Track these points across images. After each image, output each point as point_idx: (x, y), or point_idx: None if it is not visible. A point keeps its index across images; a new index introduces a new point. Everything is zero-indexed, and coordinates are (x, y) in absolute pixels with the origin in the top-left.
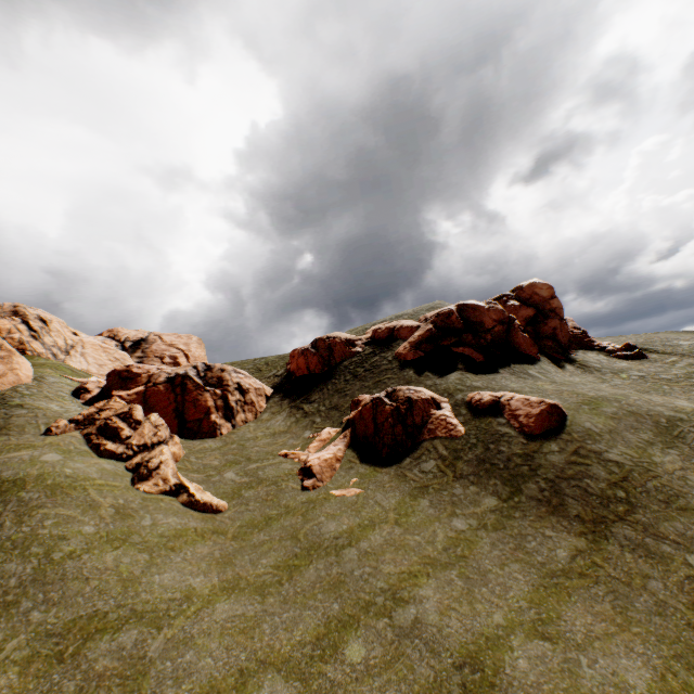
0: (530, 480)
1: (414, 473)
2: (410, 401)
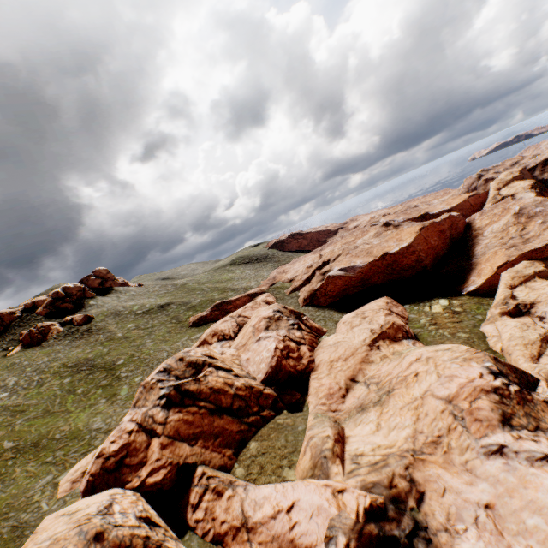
0: (77, 334)
1: (47, 345)
2: (44, 327)
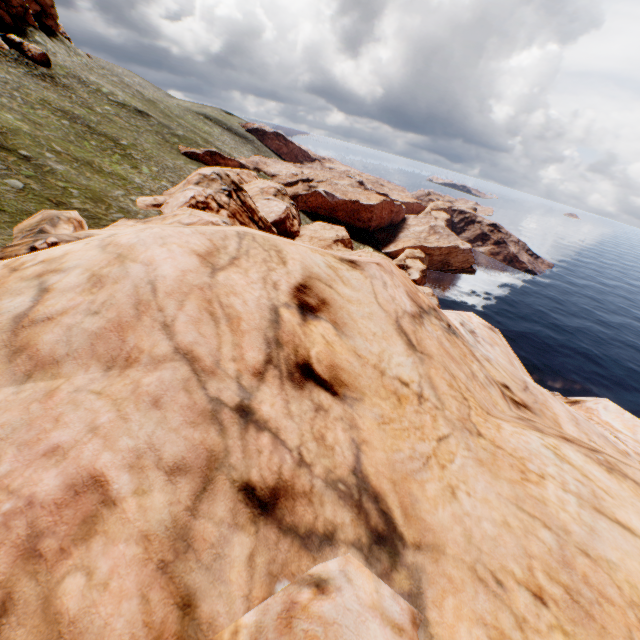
0: (36, 71)
1: None
2: None
